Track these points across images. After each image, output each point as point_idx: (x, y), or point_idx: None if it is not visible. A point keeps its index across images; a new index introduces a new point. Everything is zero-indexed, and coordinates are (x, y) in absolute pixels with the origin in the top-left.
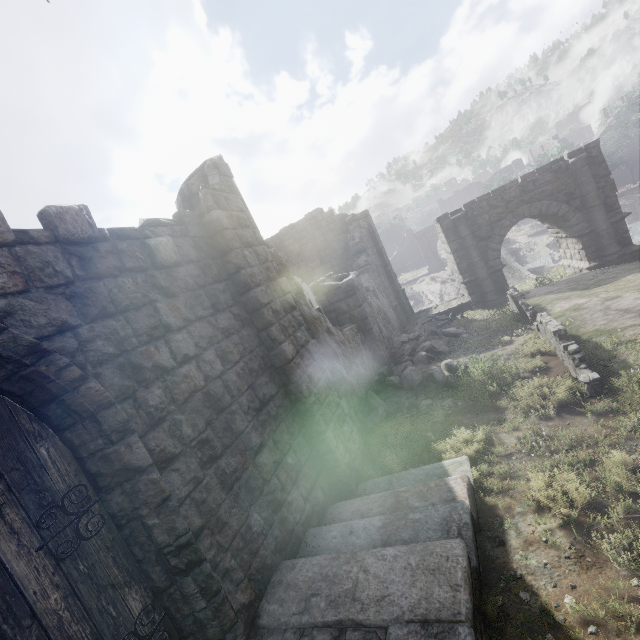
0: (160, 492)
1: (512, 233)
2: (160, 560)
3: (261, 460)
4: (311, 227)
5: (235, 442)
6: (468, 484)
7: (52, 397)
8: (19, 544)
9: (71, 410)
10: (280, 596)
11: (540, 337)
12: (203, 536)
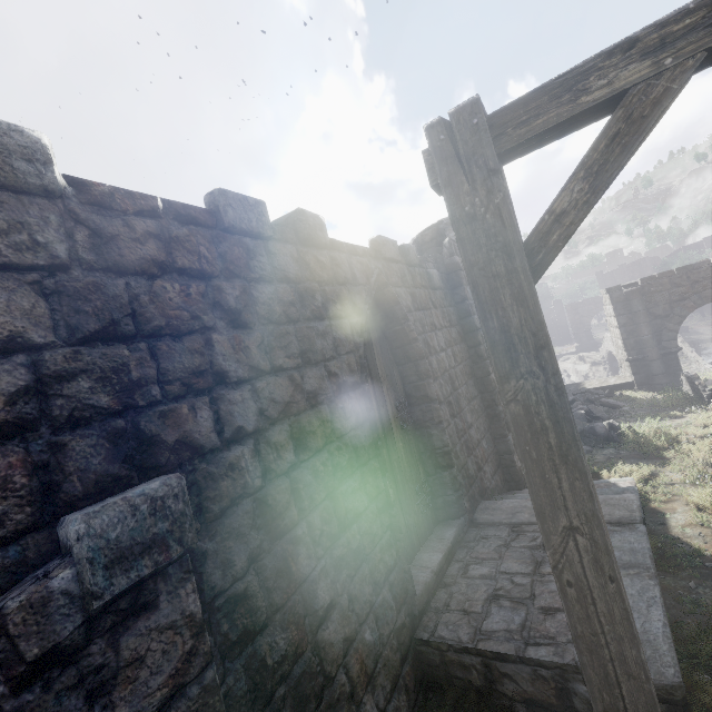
0: (439, 416)
1: (692, 321)
2: (432, 456)
3: (471, 433)
4: None
5: (461, 413)
6: (636, 486)
7: (401, 346)
8: (392, 411)
9: (406, 355)
10: (489, 513)
11: None
12: (452, 455)
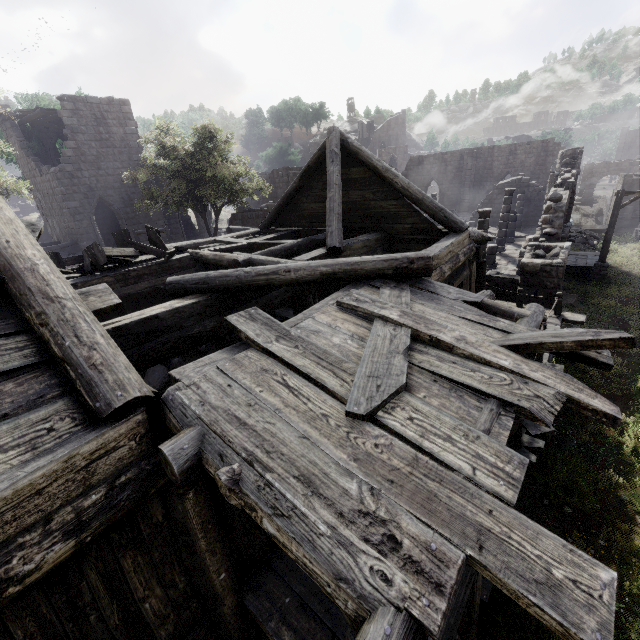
0: None
1: None
2: None
3: None
4: (541, 148)
5: None
6: None
7: None
8: None
9: None
10: None
11: (637, 244)
12: None
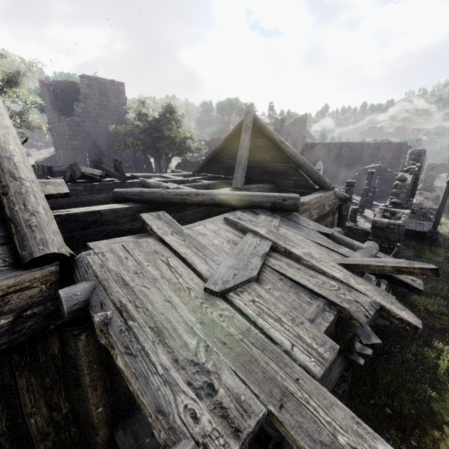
0: None
1: None
2: None
3: None
4: (397, 148)
5: None
6: None
7: None
8: None
9: None
10: None
11: None
12: None
